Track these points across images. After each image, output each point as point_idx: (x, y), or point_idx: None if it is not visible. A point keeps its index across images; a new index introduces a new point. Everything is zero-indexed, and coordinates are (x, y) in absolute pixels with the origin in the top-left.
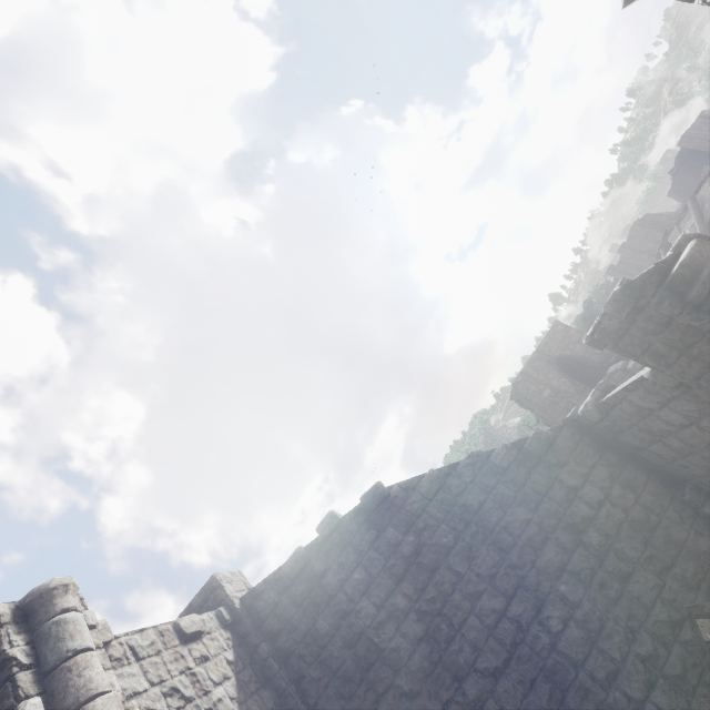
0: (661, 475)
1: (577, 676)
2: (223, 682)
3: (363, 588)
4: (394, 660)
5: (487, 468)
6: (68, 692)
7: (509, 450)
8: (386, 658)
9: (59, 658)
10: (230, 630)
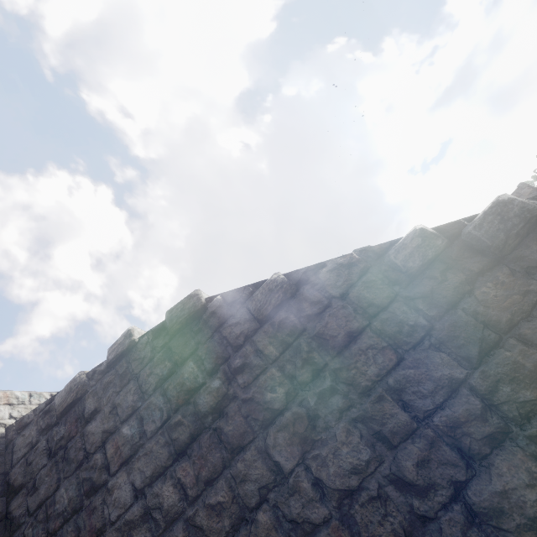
0: None
1: None
2: None
3: (126, 452)
4: None
5: (376, 273)
6: None
7: (428, 239)
8: None
9: None
10: None
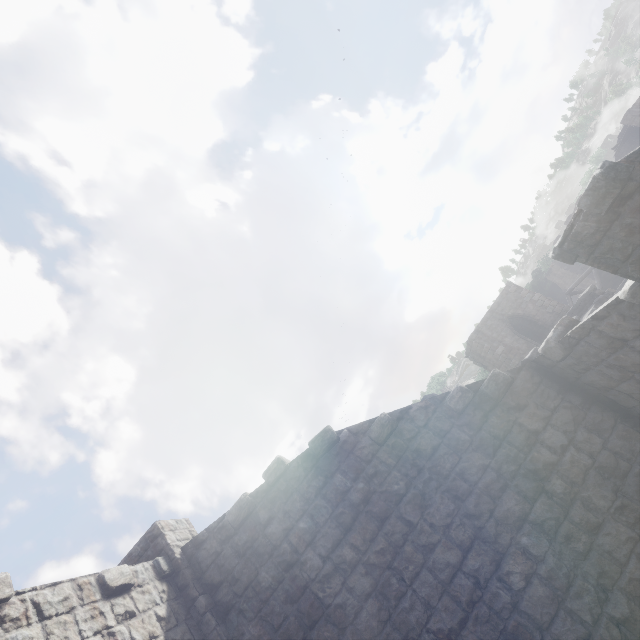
0: (630, 417)
1: None
2: None
3: (308, 538)
4: (339, 618)
5: (441, 412)
6: None
7: (465, 393)
8: (331, 615)
9: None
10: (166, 582)
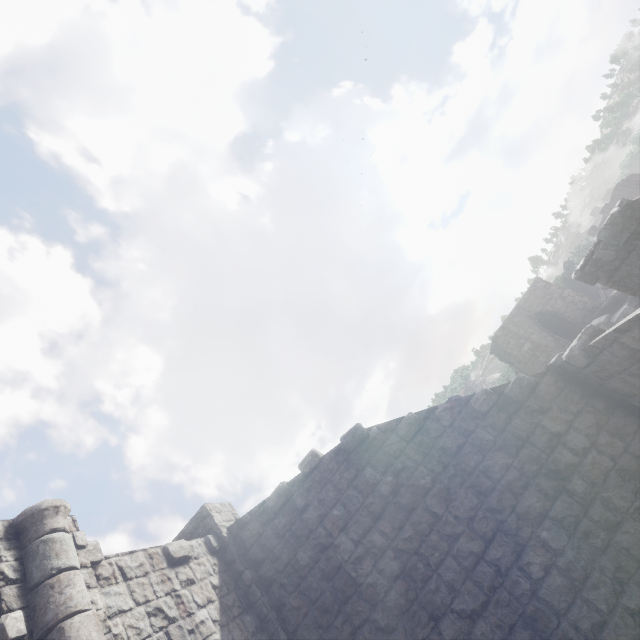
0: None
1: (559, 625)
2: (207, 605)
3: (341, 524)
4: (370, 595)
5: (466, 413)
6: (48, 608)
7: (489, 396)
8: (363, 592)
9: (43, 575)
10: (217, 556)
